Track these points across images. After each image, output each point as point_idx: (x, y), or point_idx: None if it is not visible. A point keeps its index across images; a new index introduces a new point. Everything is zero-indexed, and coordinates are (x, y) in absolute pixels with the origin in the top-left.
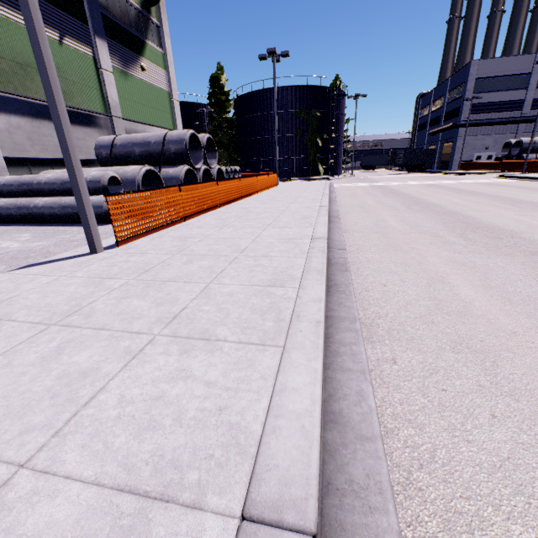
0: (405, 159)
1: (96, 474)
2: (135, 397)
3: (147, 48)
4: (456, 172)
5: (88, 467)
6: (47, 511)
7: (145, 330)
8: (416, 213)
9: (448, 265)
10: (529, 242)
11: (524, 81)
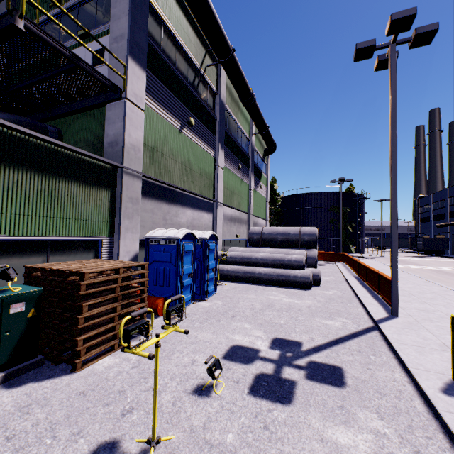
0: (424, 245)
1: None
2: None
3: (262, 176)
4: None
5: None
6: None
7: None
8: None
9: None
10: None
11: None
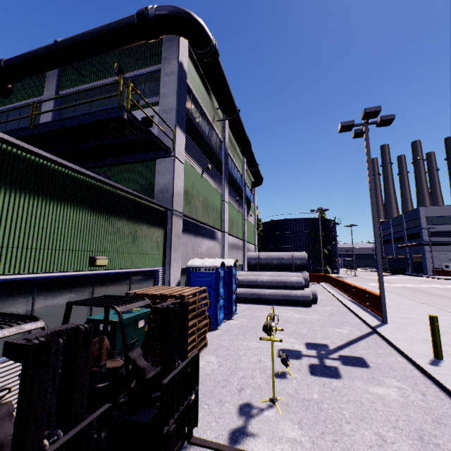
0: (389, 265)
1: None
2: None
3: (251, 205)
4: (440, 277)
5: None
6: None
7: None
8: None
9: None
10: None
11: None
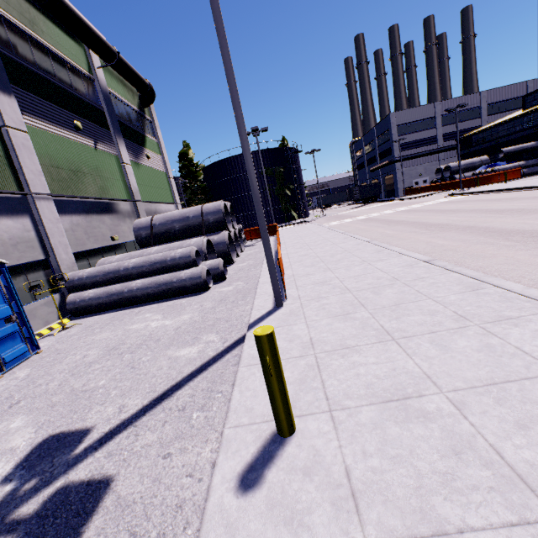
0: (361, 194)
1: None
2: None
3: (147, 140)
4: (408, 198)
5: None
6: None
7: (463, 325)
8: (444, 233)
9: (537, 258)
10: None
11: (432, 123)
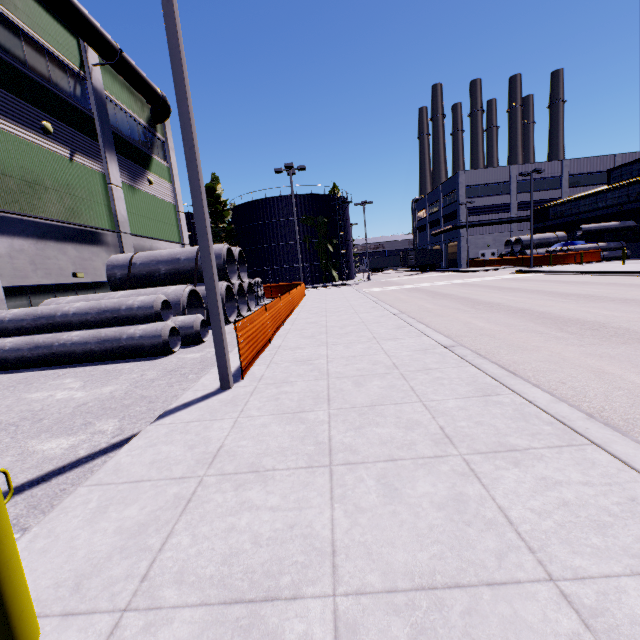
0: (417, 260)
1: (625, 568)
2: (543, 507)
3: (153, 162)
4: (470, 270)
5: (609, 565)
6: (638, 602)
7: (442, 453)
8: (491, 313)
9: (589, 358)
10: (625, 330)
11: (505, 188)
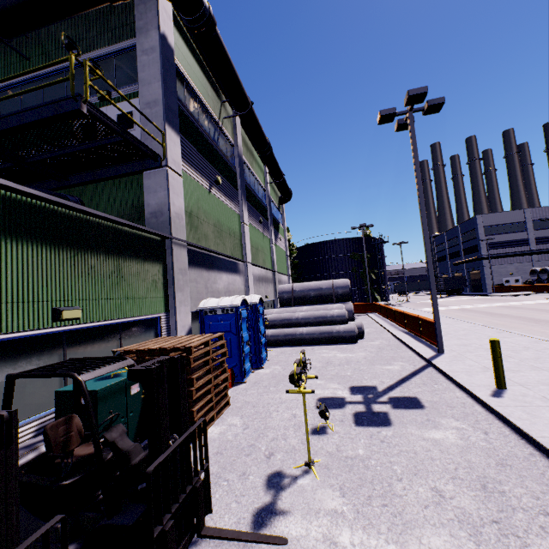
0: (445, 285)
1: None
2: None
3: (279, 227)
4: (501, 294)
5: None
6: None
7: None
8: None
9: None
10: None
11: (522, 226)
